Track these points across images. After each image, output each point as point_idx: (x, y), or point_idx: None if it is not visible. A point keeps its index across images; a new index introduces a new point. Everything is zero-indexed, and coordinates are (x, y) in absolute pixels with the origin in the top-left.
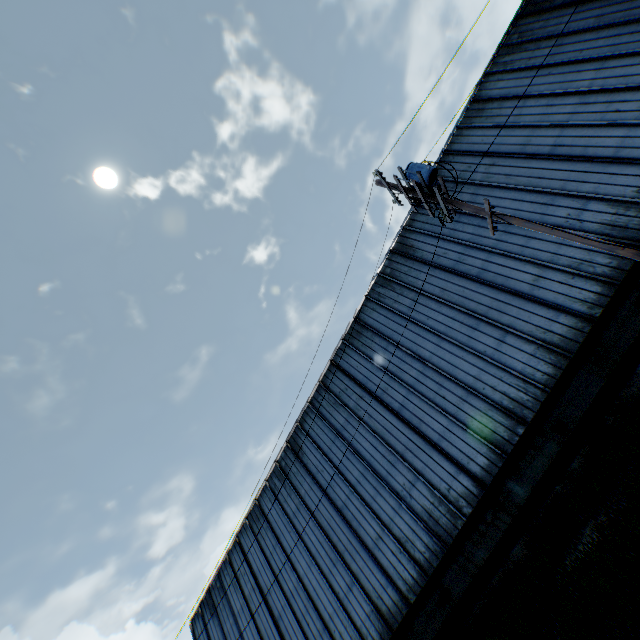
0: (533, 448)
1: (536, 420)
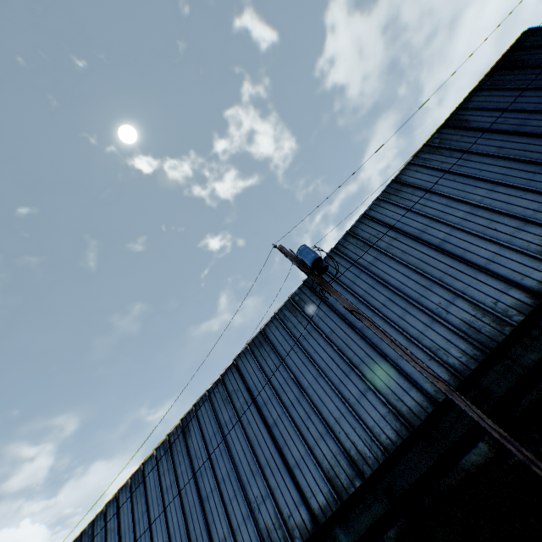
0: (364, 503)
1: (372, 478)
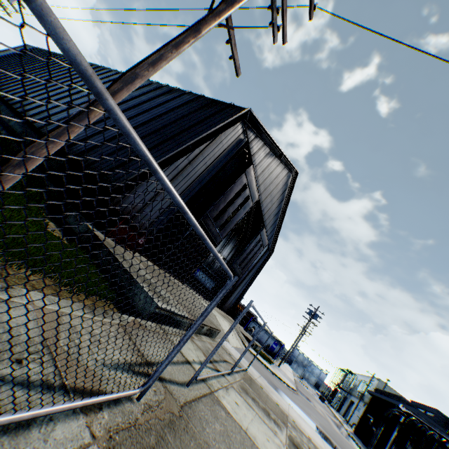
0: None
1: None
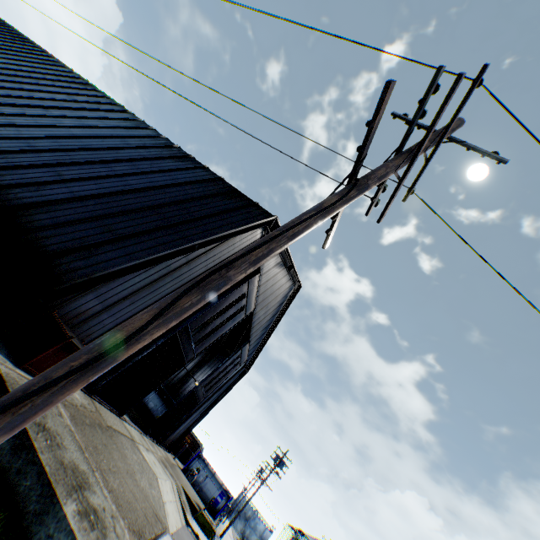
0: None
1: None
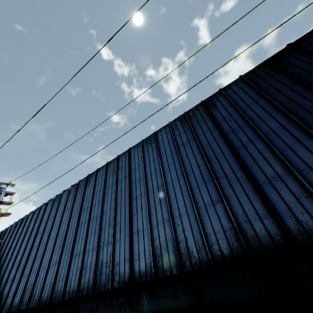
0: None
1: (29, 309)
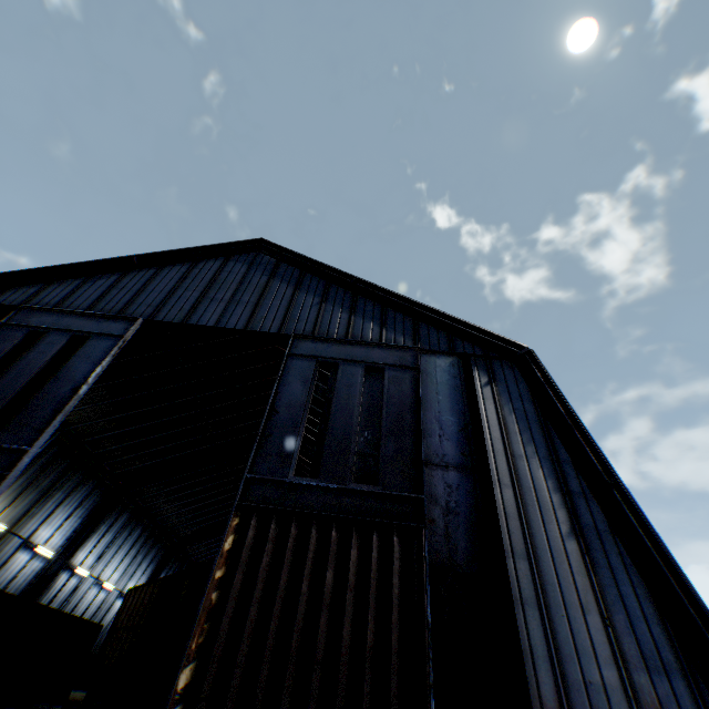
0: None
1: None
